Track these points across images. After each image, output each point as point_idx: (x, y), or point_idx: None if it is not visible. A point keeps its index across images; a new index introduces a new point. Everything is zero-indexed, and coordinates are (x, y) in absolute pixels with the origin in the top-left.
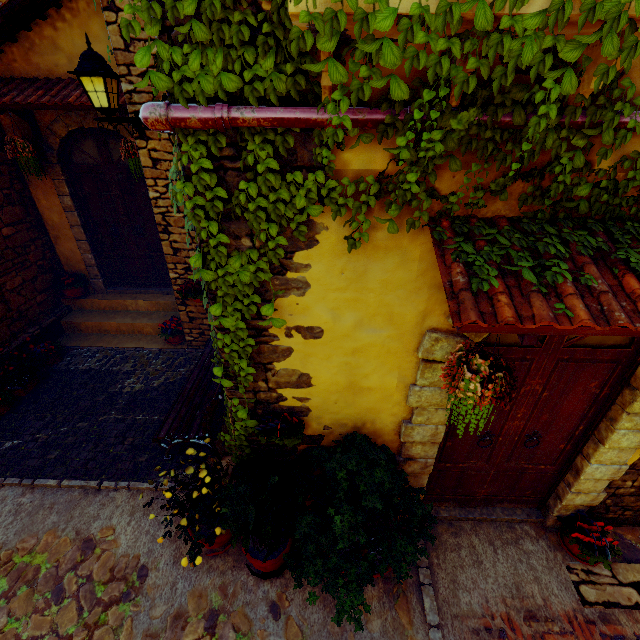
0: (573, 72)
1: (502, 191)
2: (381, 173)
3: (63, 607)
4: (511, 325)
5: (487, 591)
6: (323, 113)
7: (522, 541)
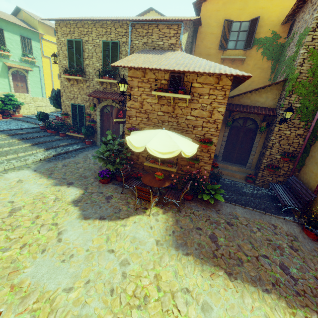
0: None
1: None
2: None
3: (279, 236)
4: None
5: None
6: None
7: None
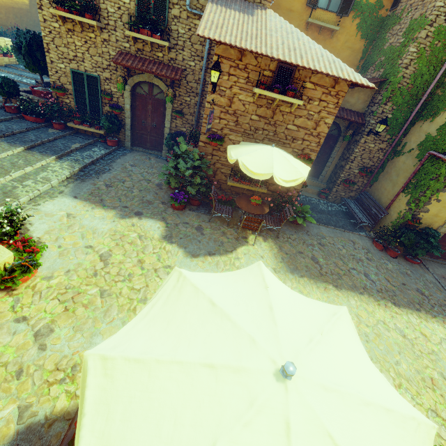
0: None
1: None
2: None
3: (358, 251)
4: None
5: (441, 272)
6: None
7: (445, 267)
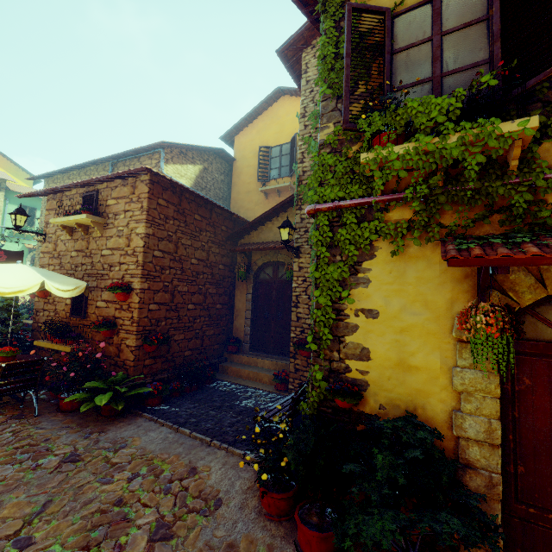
0: (480, 155)
1: (483, 218)
2: (409, 219)
3: (167, 497)
4: (481, 258)
5: None
6: (377, 197)
7: None
